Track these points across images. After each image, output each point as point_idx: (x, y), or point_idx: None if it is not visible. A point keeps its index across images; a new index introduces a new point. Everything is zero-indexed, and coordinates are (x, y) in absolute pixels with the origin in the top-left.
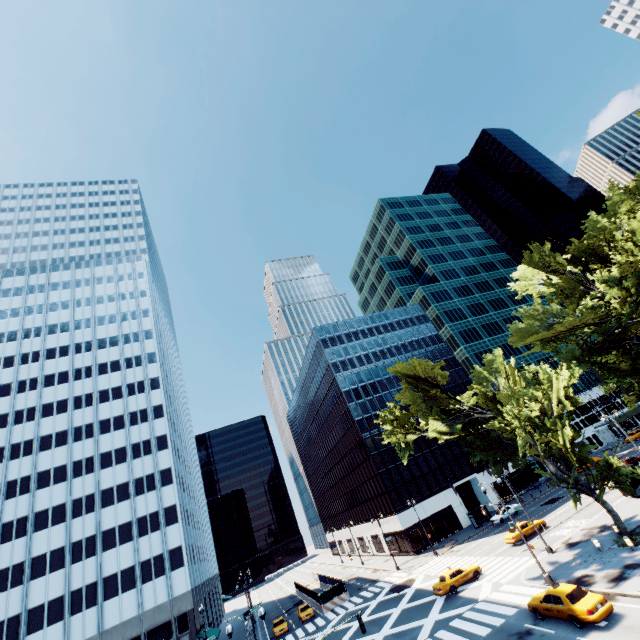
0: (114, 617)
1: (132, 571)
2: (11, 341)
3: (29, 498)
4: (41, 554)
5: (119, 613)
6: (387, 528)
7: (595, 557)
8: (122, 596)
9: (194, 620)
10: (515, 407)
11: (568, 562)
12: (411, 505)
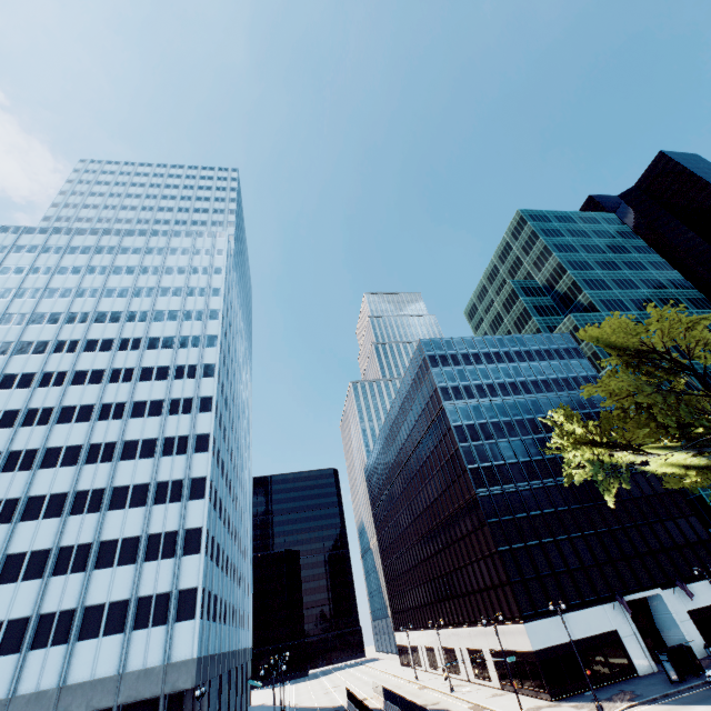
0: (84, 669)
1: (124, 607)
2: (63, 298)
3: (28, 477)
4: (20, 552)
5: (92, 665)
6: (501, 643)
7: None
8: (102, 640)
9: (191, 708)
10: None
11: None
12: (548, 614)
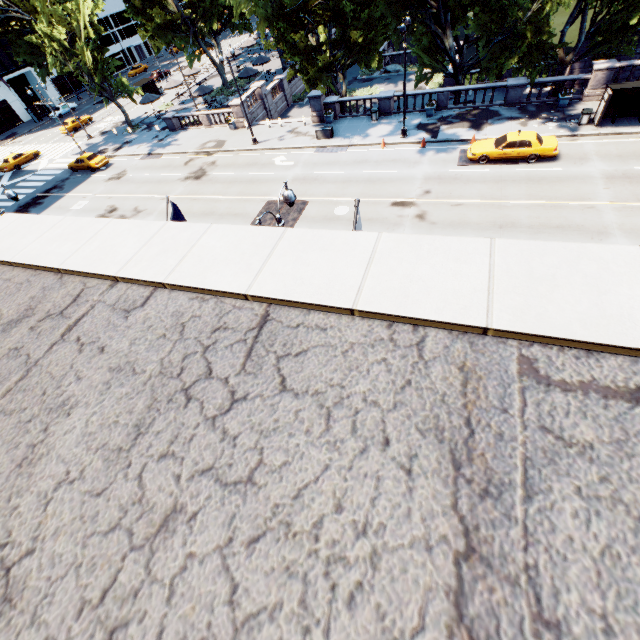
0: None
1: None
2: None
3: None
4: None
5: None
6: None
7: (113, 140)
8: None
9: None
10: (46, 28)
11: (99, 143)
12: None
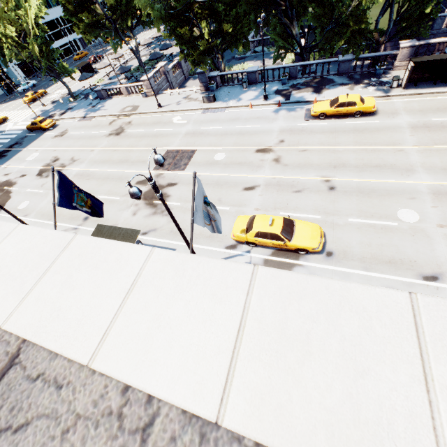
0: None
1: None
2: None
3: None
4: None
5: None
6: None
7: (60, 107)
8: None
9: None
10: (2, 29)
11: (50, 110)
12: None
